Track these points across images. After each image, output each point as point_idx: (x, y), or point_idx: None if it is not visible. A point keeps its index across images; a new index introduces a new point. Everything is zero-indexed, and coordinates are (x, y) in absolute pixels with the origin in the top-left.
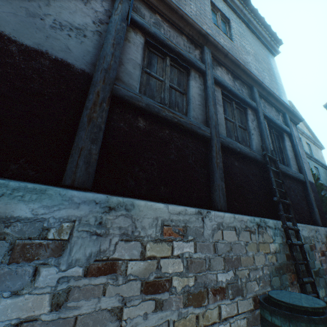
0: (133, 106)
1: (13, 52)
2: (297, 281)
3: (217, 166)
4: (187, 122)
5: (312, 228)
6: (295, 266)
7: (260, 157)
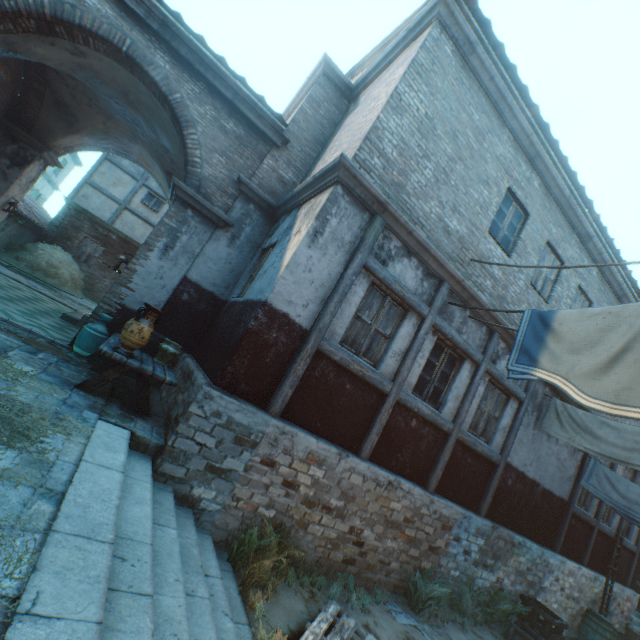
0: (574, 514)
1: (554, 500)
2: (598, 609)
3: (590, 543)
4: (588, 518)
5: (620, 587)
6: (600, 603)
7: (613, 535)
